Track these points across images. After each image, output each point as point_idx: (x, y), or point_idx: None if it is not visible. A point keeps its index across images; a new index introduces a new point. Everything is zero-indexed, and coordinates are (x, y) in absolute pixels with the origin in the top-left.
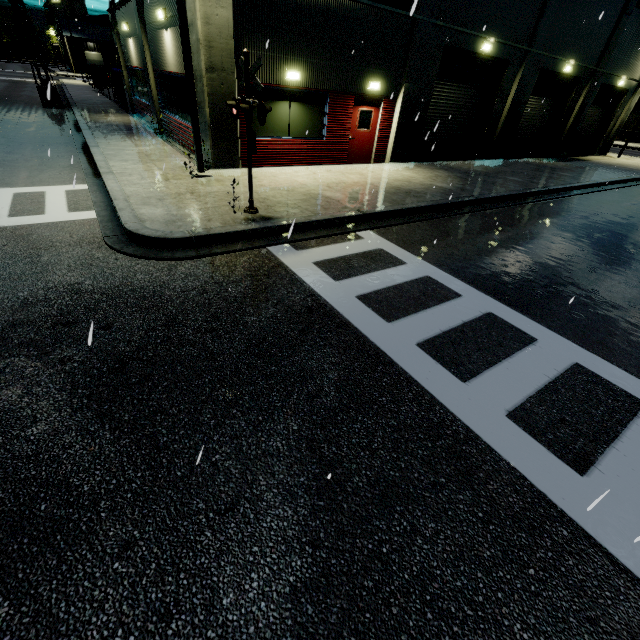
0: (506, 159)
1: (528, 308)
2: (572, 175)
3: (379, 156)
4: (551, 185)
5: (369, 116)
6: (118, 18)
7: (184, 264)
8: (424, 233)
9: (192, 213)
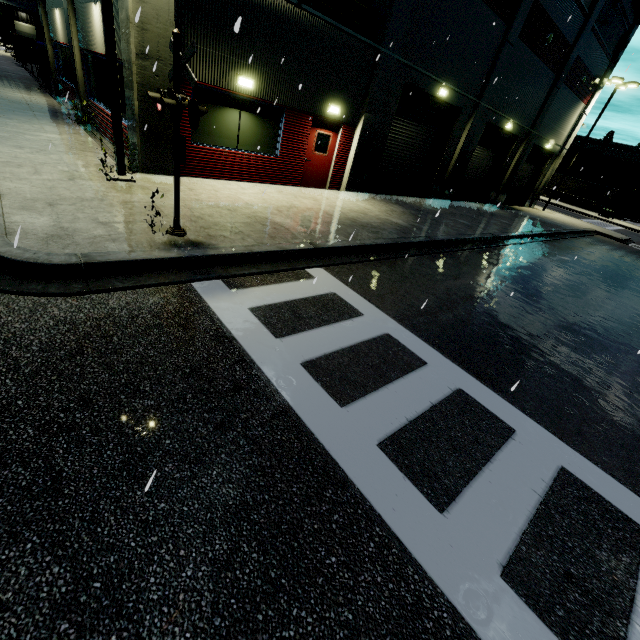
0: (453, 201)
1: (498, 382)
2: (511, 223)
3: (335, 182)
4: (496, 232)
5: (327, 140)
6: None
7: (60, 303)
8: (381, 275)
9: (92, 228)
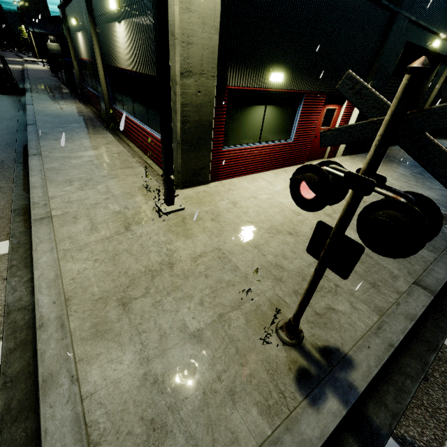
0: None
1: None
2: None
3: (333, 150)
4: None
5: (332, 114)
6: (68, 13)
7: None
8: None
9: (190, 361)
